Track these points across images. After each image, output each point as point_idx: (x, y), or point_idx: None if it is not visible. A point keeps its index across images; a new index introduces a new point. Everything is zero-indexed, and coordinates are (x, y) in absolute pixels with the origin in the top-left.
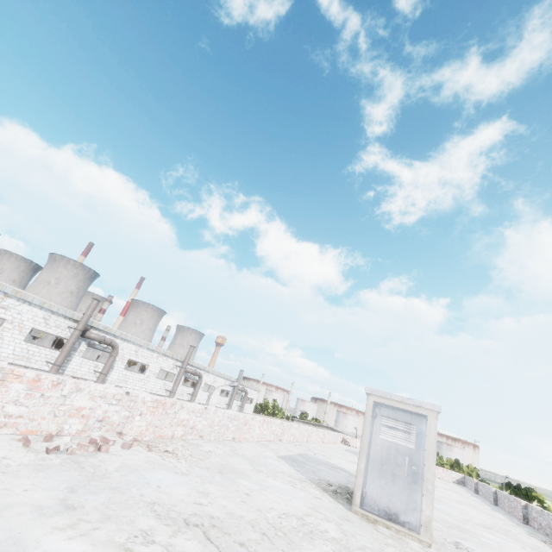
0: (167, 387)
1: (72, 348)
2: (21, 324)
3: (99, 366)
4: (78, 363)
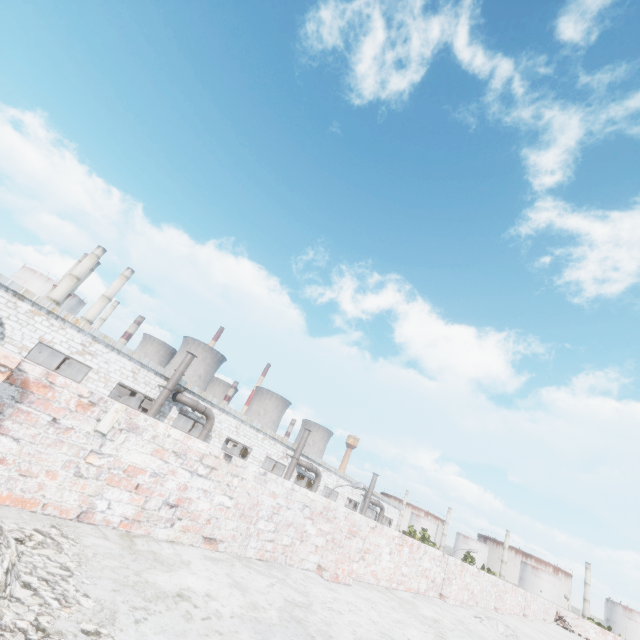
0: None
1: (162, 413)
2: (108, 376)
3: None
4: None
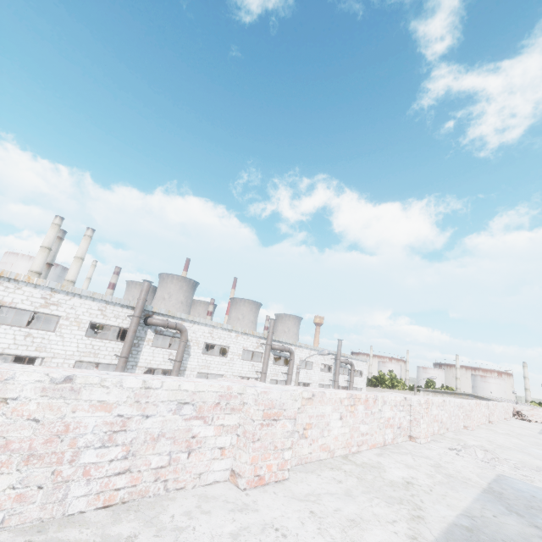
0: (257, 368)
1: (139, 338)
2: (78, 319)
3: (173, 353)
4: (150, 353)
